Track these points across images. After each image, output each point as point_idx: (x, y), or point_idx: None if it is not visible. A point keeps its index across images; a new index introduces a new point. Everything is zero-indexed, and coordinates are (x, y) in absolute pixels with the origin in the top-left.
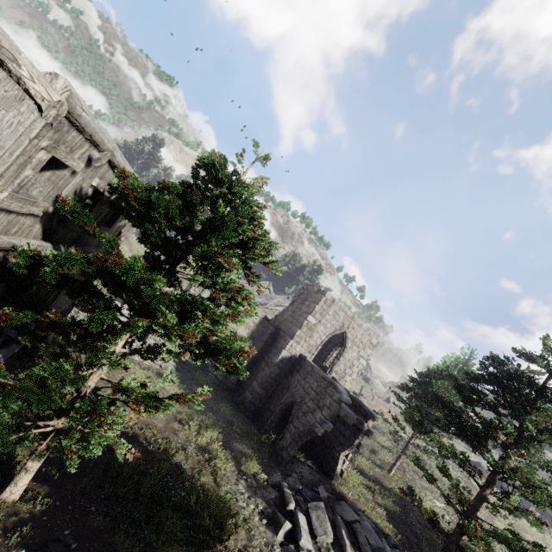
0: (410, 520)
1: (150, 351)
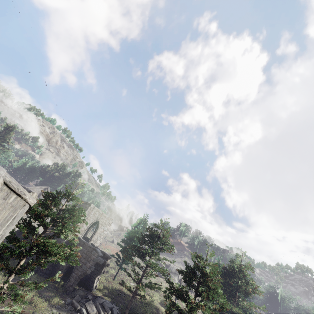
0: (122, 294)
1: (31, 264)
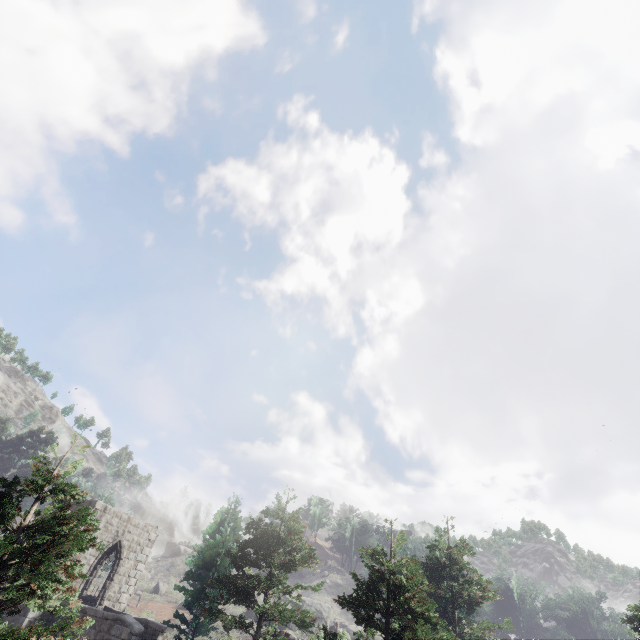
0: None
1: None
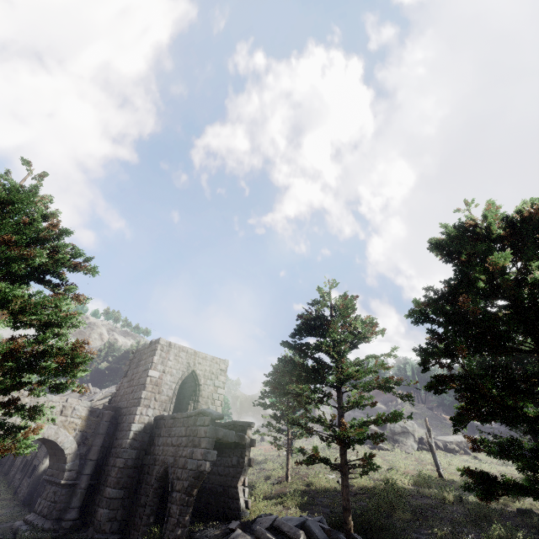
0: (319, 500)
1: None
